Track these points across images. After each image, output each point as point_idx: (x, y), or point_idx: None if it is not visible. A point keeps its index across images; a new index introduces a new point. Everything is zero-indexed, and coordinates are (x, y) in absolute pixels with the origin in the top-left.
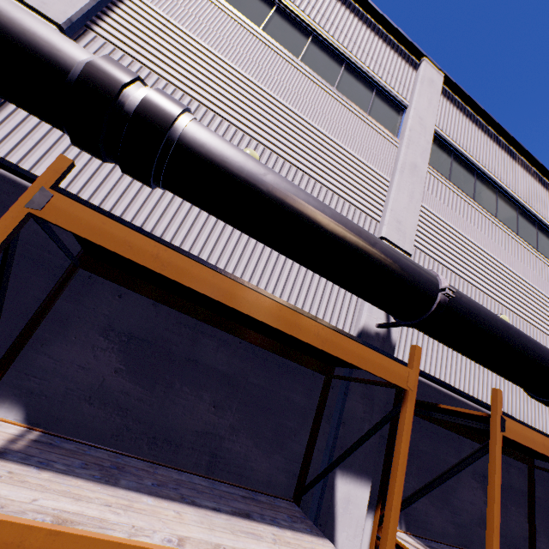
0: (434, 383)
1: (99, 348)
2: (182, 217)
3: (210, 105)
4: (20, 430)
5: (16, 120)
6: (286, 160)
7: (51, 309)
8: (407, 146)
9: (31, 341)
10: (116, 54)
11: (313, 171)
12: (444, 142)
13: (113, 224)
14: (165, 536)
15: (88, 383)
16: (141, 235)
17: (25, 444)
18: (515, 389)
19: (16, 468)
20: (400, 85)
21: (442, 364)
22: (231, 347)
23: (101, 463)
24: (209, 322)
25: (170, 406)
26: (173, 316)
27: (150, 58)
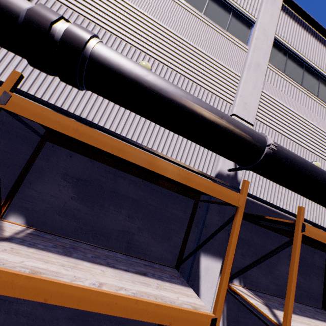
0: (265, 204)
1: (61, 186)
2: (104, 108)
3: (118, 33)
4: (22, 228)
5: (2, 54)
6: (168, 67)
7: (33, 164)
8: (253, 50)
9: (24, 182)
10: (56, 5)
11: (187, 73)
12: (282, 46)
13: (49, 111)
14: (92, 282)
15: (57, 204)
16: (66, 117)
17: (23, 235)
18: (321, 208)
19: (16, 246)
20: (250, 6)
21: (271, 193)
22: (137, 184)
23: (64, 245)
24: (123, 170)
25: (103, 216)
26: (102, 167)
27: (78, 6)
